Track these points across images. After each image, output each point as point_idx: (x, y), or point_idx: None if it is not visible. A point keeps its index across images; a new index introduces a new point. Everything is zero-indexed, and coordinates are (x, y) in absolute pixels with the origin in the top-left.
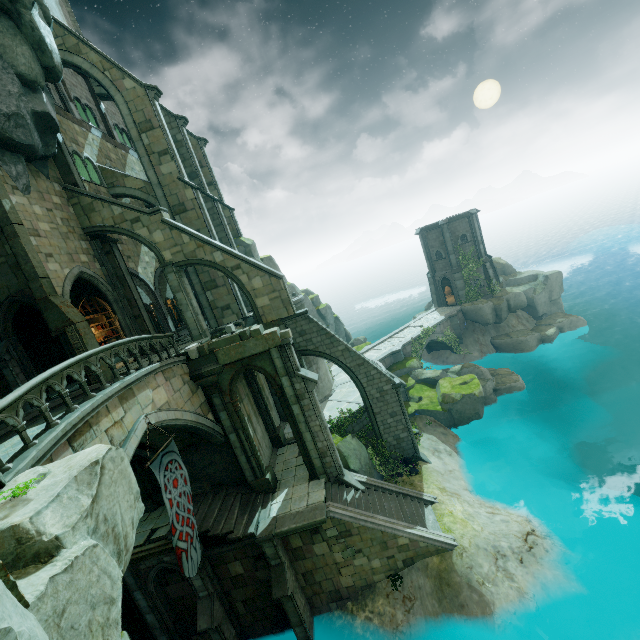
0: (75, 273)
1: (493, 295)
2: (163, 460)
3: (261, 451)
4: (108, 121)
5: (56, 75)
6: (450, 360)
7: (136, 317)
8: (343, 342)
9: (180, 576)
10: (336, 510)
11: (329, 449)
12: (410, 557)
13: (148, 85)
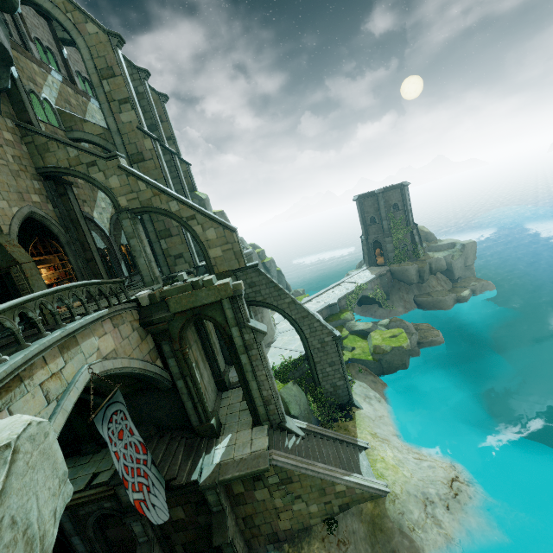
0: (25, 212)
1: (417, 258)
2: (106, 412)
3: (207, 395)
4: (70, 67)
5: (11, 5)
6: (378, 314)
7: (88, 260)
8: (290, 295)
9: (120, 520)
10: (279, 458)
11: (273, 397)
12: (346, 503)
13: (111, 32)
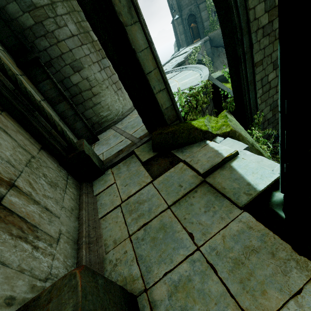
0: None
1: None
2: None
3: (23, 208)
4: None
5: None
6: None
7: None
8: None
9: None
10: None
11: None
12: None
13: None
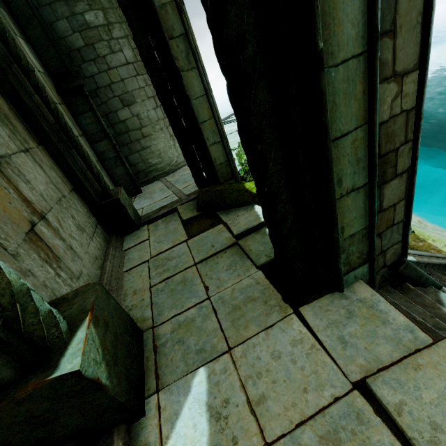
0: None
1: None
2: None
3: (50, 240)
4: None
5: None
6: None
7: None
8: None
9: None
10: None
11: (419, 130)
12: None
13: None
